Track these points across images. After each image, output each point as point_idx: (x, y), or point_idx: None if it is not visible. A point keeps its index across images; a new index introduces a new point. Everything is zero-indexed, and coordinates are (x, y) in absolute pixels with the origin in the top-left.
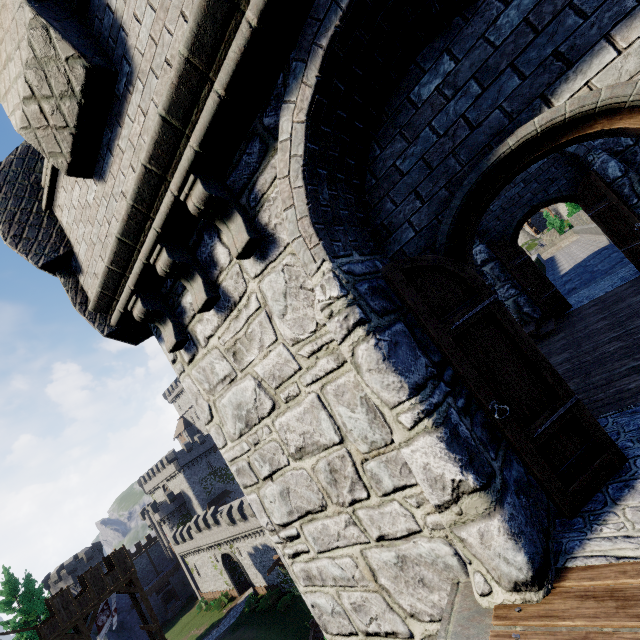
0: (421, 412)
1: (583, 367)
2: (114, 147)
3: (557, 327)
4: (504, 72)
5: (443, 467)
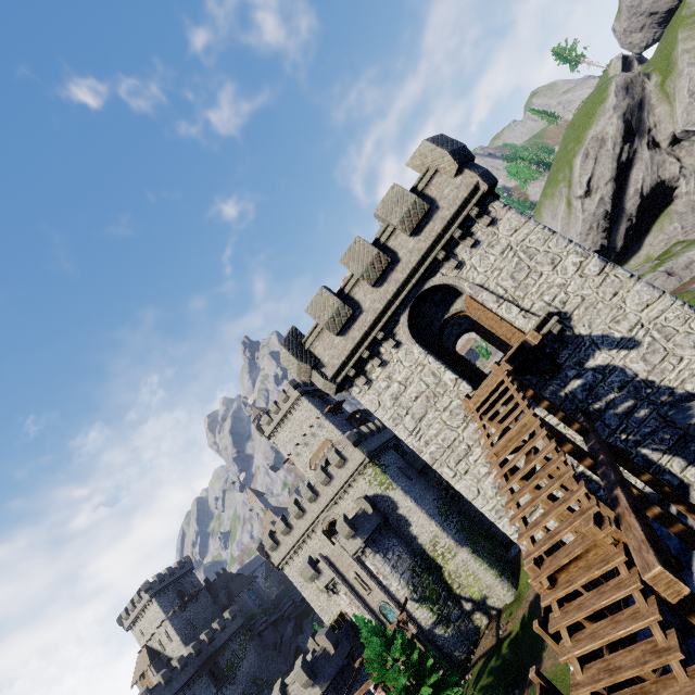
0: (445, 367)
1: None
2: (351, 327)
3: None
4: (440, 306)
5: (452, 376)
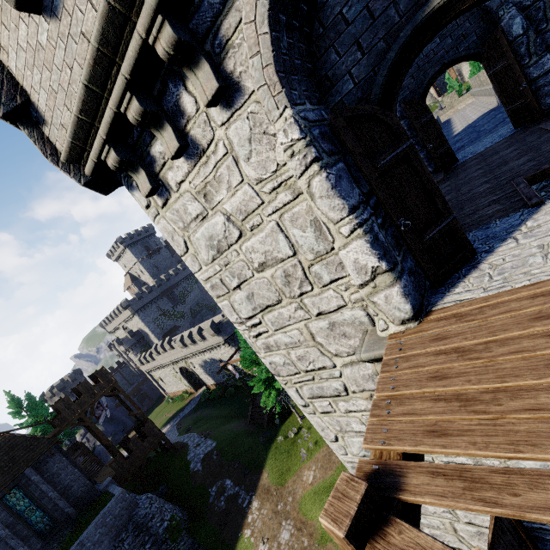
0: (356, 224)
1: (459, 204)
2: None
3: (445, 178)
4: None
5: (367, 259)
